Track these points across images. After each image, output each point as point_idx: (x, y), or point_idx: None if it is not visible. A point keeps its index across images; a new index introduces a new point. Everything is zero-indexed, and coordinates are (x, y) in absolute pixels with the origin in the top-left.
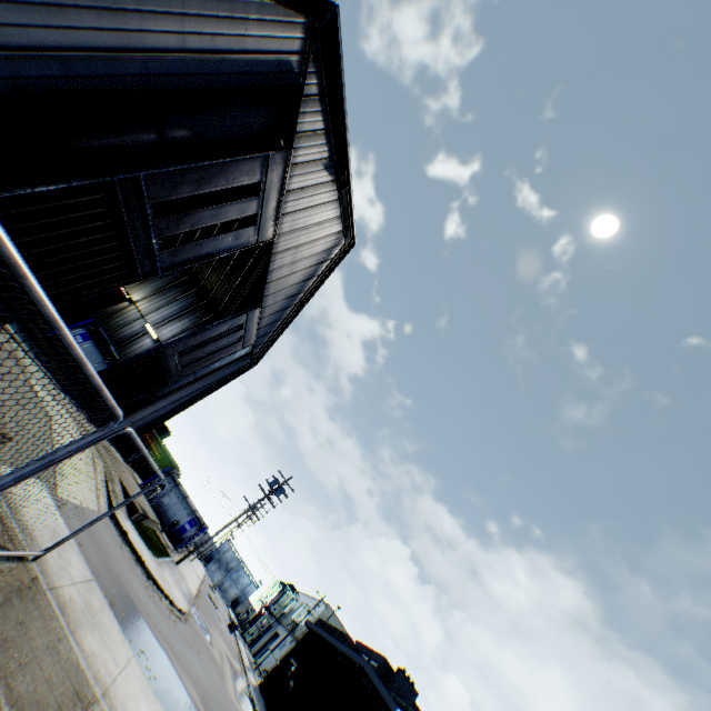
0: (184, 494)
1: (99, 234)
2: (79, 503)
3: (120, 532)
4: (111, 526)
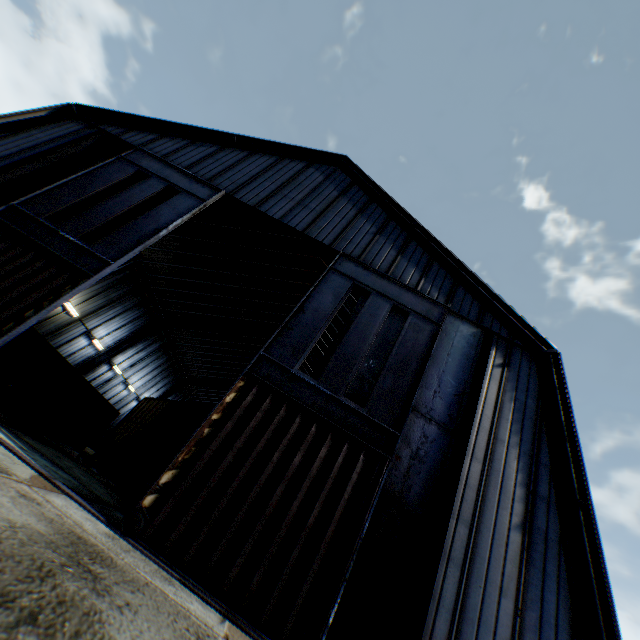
0: None
1: (7, 255)
2: None
3: None
4: None
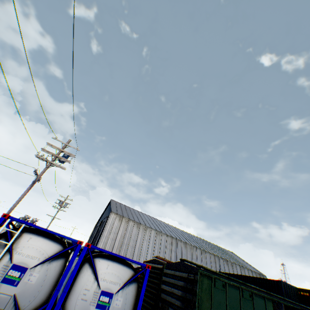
0: None
1: None
2: None
3: None
4: None
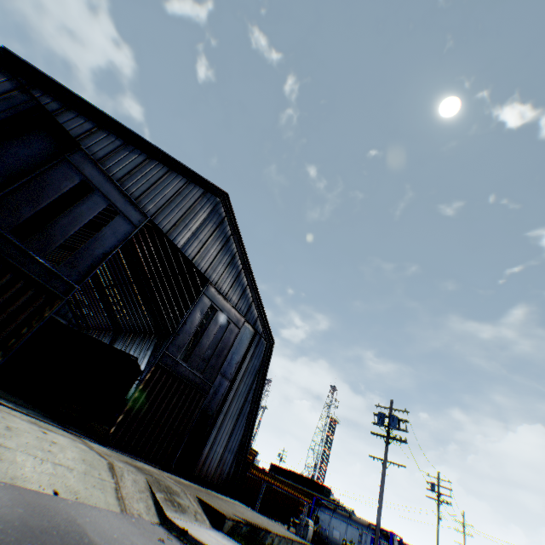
0: (346, 514)
1: None
2: (44, 491)
3: (176, 534)
4: (151, 526)
